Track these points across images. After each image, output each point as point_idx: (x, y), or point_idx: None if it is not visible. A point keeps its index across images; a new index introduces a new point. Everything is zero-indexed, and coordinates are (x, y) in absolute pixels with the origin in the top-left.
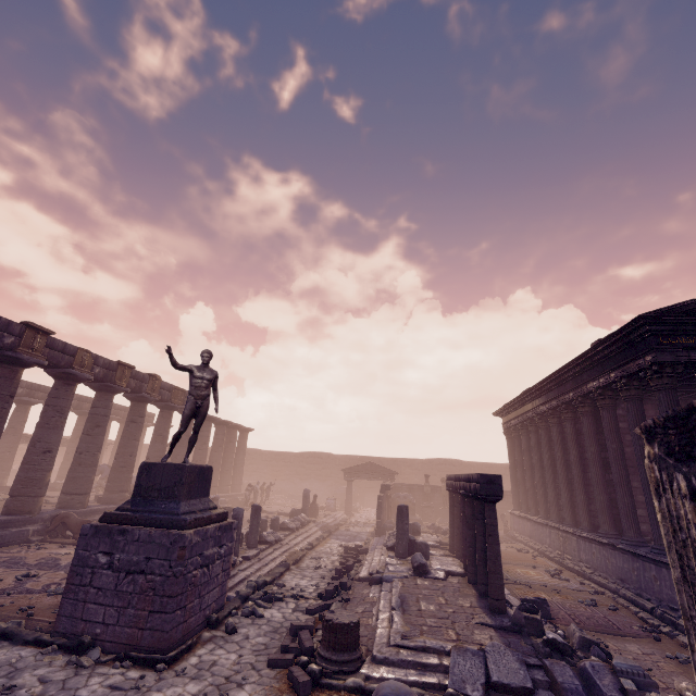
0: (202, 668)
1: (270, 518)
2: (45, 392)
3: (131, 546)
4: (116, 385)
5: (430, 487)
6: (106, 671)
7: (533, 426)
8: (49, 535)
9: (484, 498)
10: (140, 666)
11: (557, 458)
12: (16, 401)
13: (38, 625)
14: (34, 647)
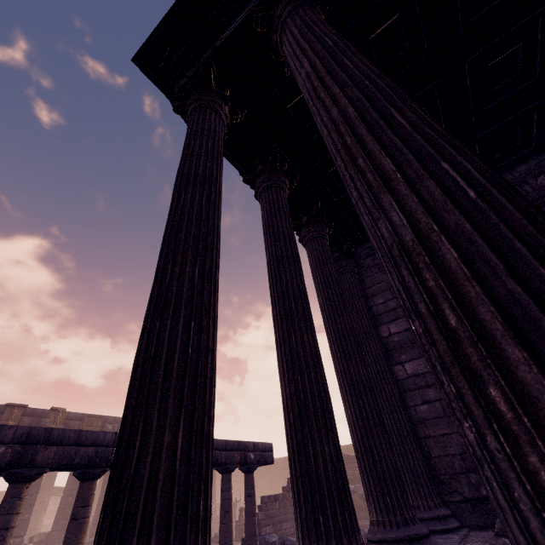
0: None
1: None
2: None
3: None
4: None
5: None
6: None
7: None
8: None
9: None
10: None
11: None
12: None
13: None
14: None
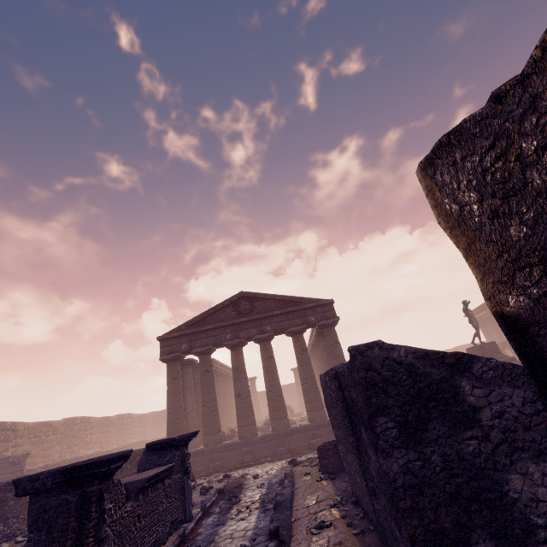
0: None
1: None
2: (222, 366)
3: None
4: None
5: None
6: None
7: None
8: None
9: None
10: None
11: None
12: (217, 375)
13: None
14: None
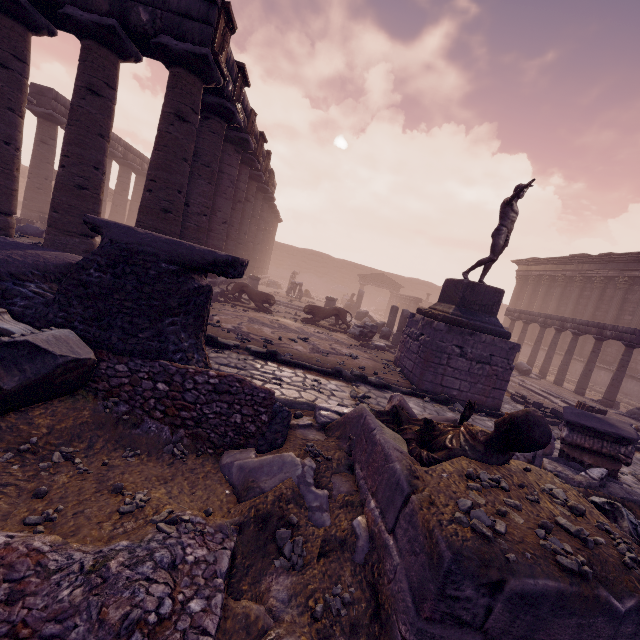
0: None
1: None
2: None
3: (478, 345)
4: (256, 160)
5: (428, 303)
6: (481, 418)
7: (564, 283)
8: (227, 298)
9: (631, 345)
10: (491, 417)
11: (588, 312)
12: None
13: (392, 382)
14: (413, 397)
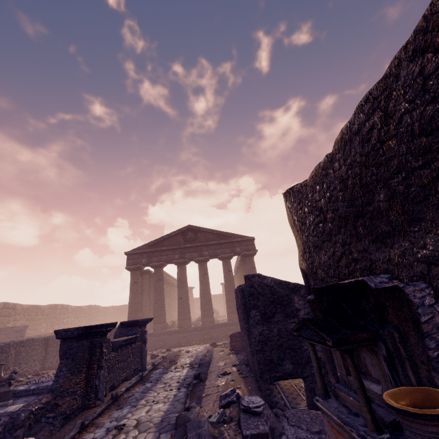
0: None
1: None
2: (169, 277)
3: None
4: None
5: None
6: None
7: None
8: None
9: None
10: None
11: None
12: (165, 283)
13: None
14: None
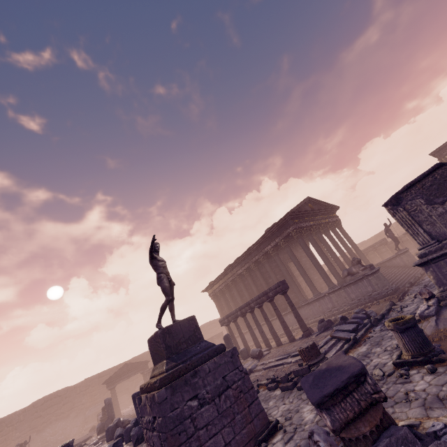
0: (289, 412)
1: (82, 446)
2: None
3: (207, 379)
4: None
5: None
6: None
7: (233, 284)
8: None
9: (284, 292)
10: (270, 438)
11: (255, 290)
12: None
13: None
14: None
